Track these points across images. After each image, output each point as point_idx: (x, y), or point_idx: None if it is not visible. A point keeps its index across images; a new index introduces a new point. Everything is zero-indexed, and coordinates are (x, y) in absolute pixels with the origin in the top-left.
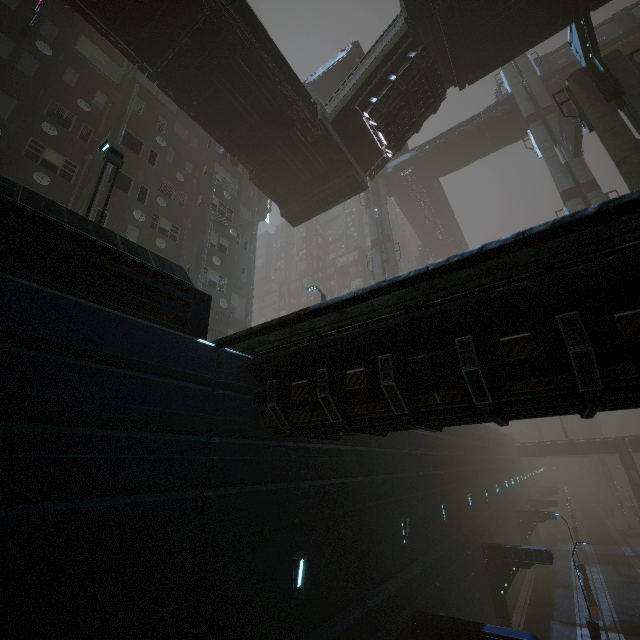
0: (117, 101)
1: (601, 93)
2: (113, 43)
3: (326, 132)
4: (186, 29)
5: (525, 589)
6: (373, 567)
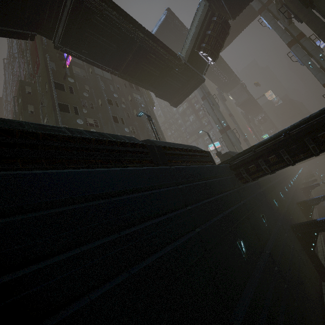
0: (92, 86)
1: (302, 5)
2: (101, 68)
3: (186, 66)
4: (130, 52)
5: (315, 216)
6: (275, 215)
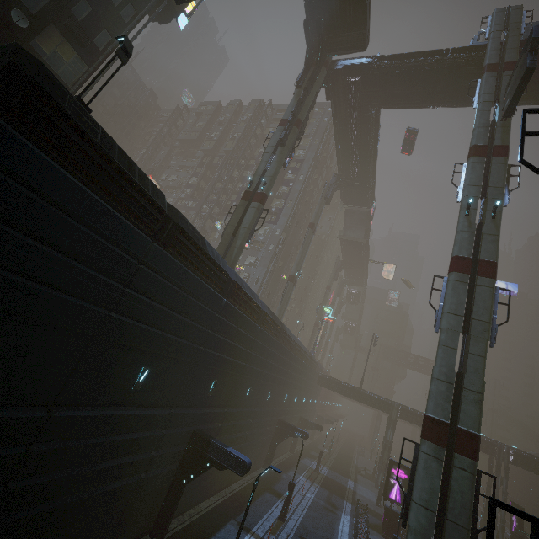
0: None
1: None
2: None
3: None
4: None
5: (241, 482)
6: None
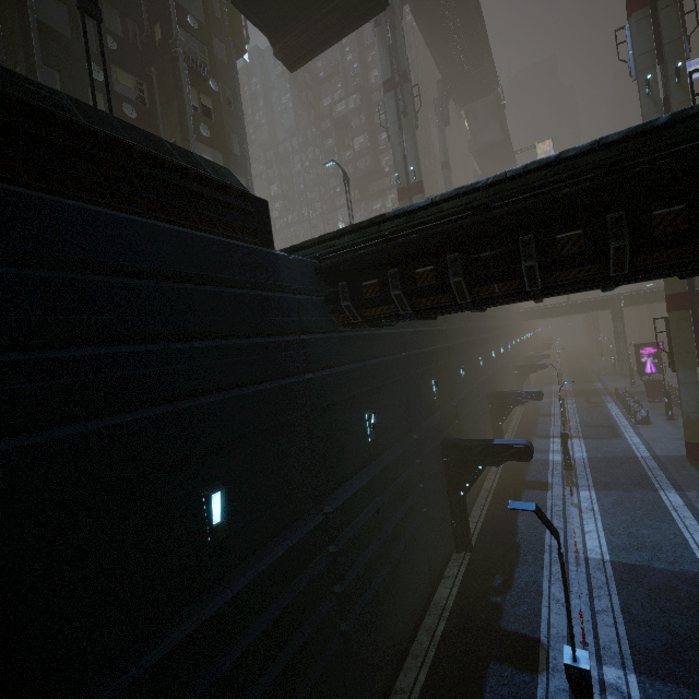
0: None
1: None
2: None
3: None
4: None
5: (515, 420)
6: (415, 415)
